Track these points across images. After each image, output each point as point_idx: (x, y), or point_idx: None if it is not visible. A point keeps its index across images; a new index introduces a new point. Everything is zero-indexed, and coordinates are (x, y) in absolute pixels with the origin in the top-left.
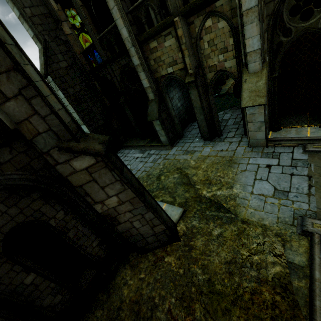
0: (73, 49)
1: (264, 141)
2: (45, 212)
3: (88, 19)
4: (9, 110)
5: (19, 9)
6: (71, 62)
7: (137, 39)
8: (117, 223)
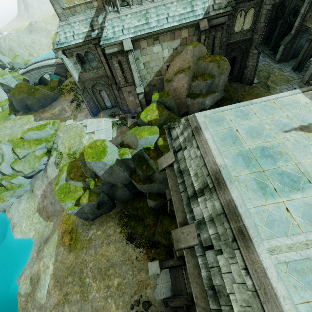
0: None
1: (305, 81)
2: (238, 57)
3: None
4: (255, 36)
5: None
6: None
7: None
8: (245, 69)
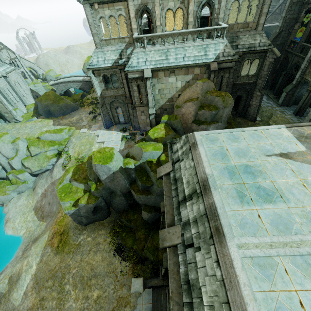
0: (289, 37)
1: None
2: (244, 96)
3: (306, 34)
4: (259, 81)
5: (285, 15)
6: (282, 43)
7: (310, 60)
8: (249, 107)
